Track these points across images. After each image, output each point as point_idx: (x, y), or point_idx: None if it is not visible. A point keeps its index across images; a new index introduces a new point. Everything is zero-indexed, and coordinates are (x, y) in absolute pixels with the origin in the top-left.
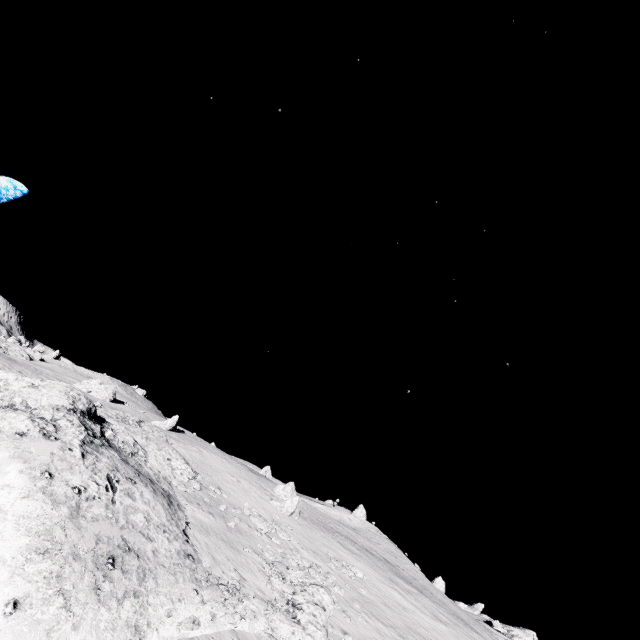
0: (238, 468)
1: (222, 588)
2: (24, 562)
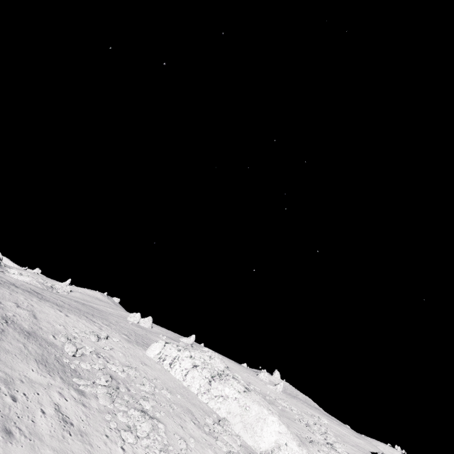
0: (235, 364)
1: (314, 443)
2: (301, 451)
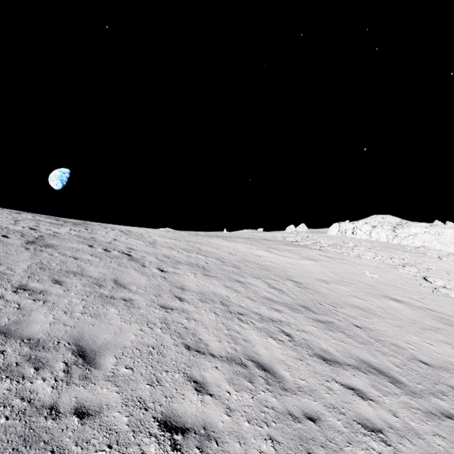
0: None
1: None
2: None
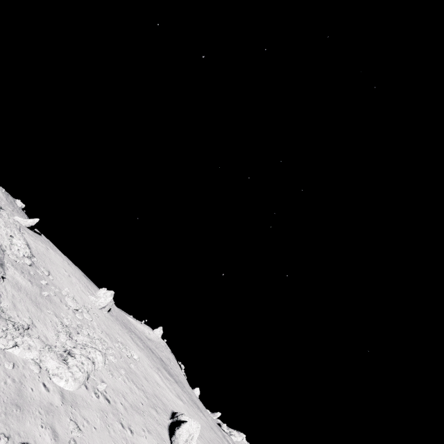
0: (74, 270)
1: (9, 322)
2: None
